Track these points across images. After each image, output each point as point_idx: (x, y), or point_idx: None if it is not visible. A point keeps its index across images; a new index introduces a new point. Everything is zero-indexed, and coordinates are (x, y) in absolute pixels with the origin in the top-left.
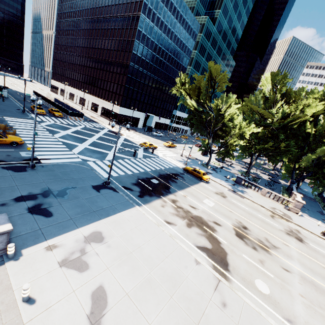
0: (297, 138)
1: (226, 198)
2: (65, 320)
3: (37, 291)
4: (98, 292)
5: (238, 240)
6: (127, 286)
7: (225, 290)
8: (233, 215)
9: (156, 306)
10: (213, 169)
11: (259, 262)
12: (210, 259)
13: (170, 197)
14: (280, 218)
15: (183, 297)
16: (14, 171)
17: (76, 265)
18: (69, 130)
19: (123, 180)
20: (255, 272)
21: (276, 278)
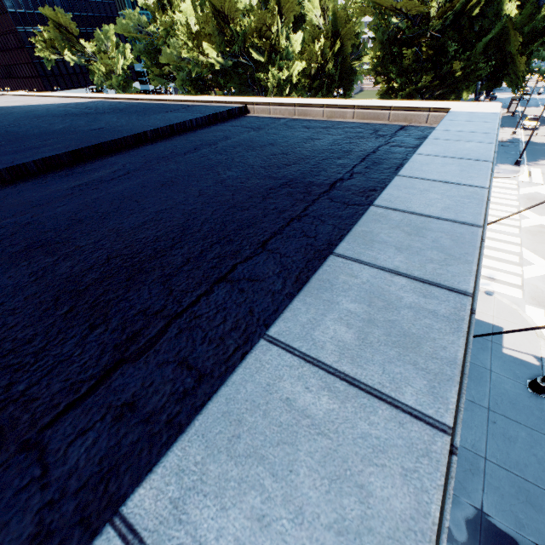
0: None
1: None
2: None
3: None
4: None
5: None
6: None
7: None
8: None
9: None
10: None
11: None
12: None
13: None
14: None
15: None
16: None
17: None
18: None
19: None
20: None
21: None
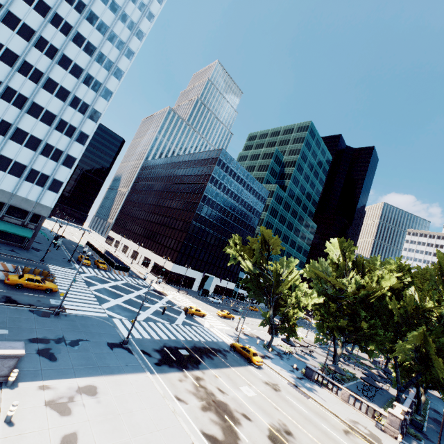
0: (383, 317)
1: (278, 391)
2: None
3: (19, 418)
4: (70, 437)
5: (269, 443)
6: (100, 441)
7: None
8: (278, 413)
9: None
10: (277, 354)
11: None
12: None
13: (195, 373)
14: (359, 437)
15: None
16: (39, 315)
17: (60, 408)
18: (107, 283)
19: (145, 343)
20: None
21: None
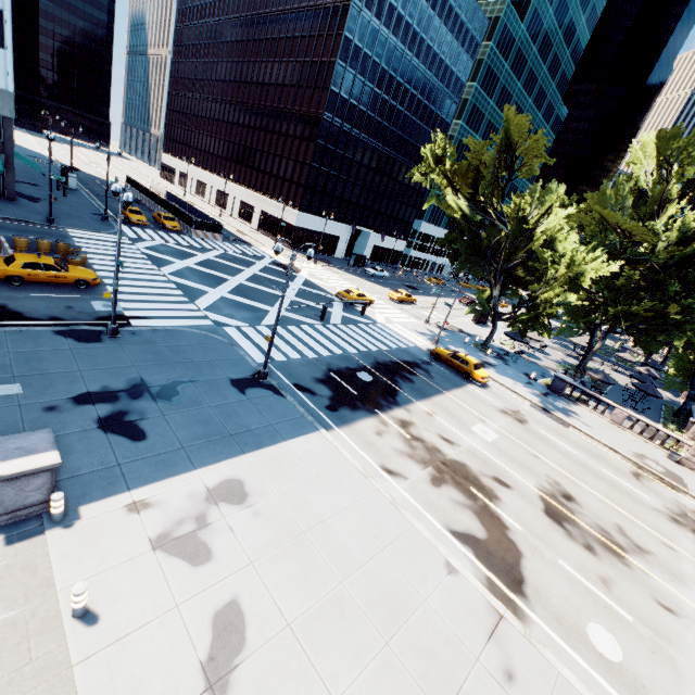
0: None
1: (525, 424)
2: (155, 667)
3: (104, 597)
4: (228, 613)
5: (551, 525)
6: (290, 606)
7: (514, 641)
8: (540, 464)
9: (351, 661)
10: (497, 357)
11: (600, 582)
12: (481, 564)
13: (396, 414)
14: (655, 481)
15: (414, 646)
16: (77, 341)
17: (186, 549)
18: (191, 258)
19: (297, 370)
20: (589, 607)
21: (640, 626)
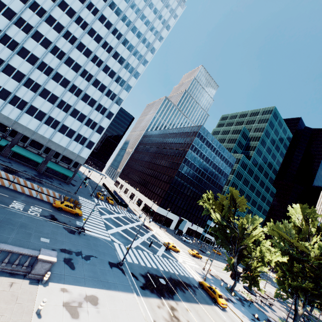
0: None
1: None
2: None
3: (45, 312)
4: None
5: None
6: None
7: None
8: None
9: None
10: (238, 299)
11: None
12: None
13: (170, 302)
14: None
15: None
16: (68, 232)
17: (72, 311)
18: (113, 215)
19: (134, 267)
20: None
21: None
